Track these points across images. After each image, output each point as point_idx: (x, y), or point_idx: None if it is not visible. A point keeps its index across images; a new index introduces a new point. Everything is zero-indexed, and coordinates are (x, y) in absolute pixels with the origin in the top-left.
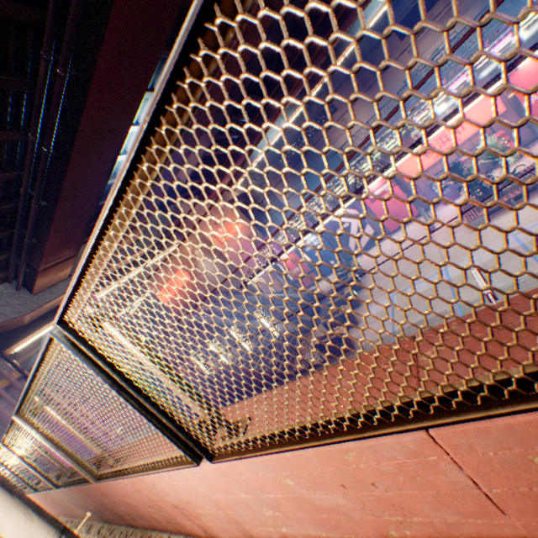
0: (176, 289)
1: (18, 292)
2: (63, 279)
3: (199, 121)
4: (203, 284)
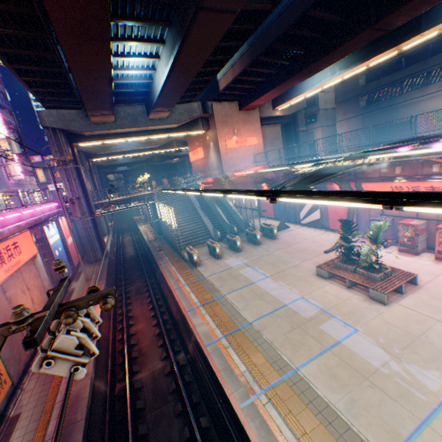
0: (197, 158)
1: (86, 118)
2: (111, 122)
3: (184, 70)
4: (208, 166)
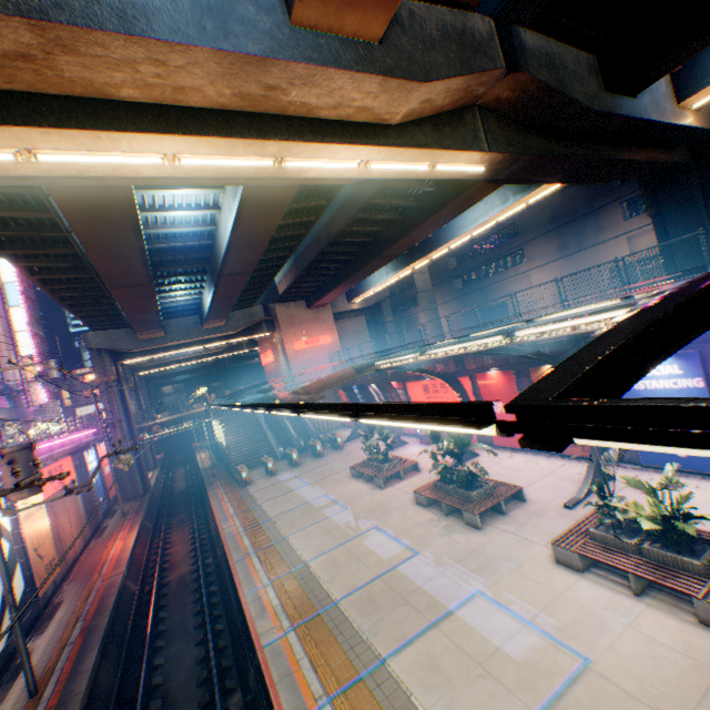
0: (269, 361)
1: (135, 335)
2: (162, 336)
3: (225, 298)
4: (280, 370)
